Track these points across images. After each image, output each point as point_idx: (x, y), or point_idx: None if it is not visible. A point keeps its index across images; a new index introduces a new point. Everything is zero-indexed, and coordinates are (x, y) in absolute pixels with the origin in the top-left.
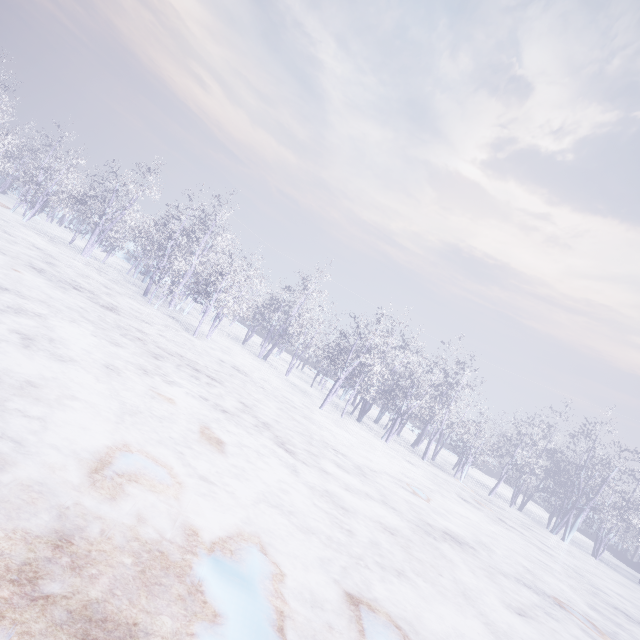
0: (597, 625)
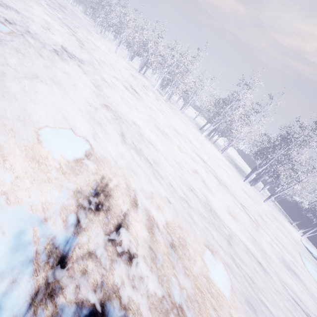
0: (85, 48)
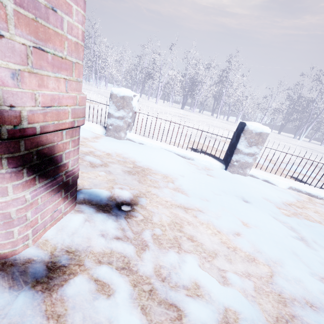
0: None
